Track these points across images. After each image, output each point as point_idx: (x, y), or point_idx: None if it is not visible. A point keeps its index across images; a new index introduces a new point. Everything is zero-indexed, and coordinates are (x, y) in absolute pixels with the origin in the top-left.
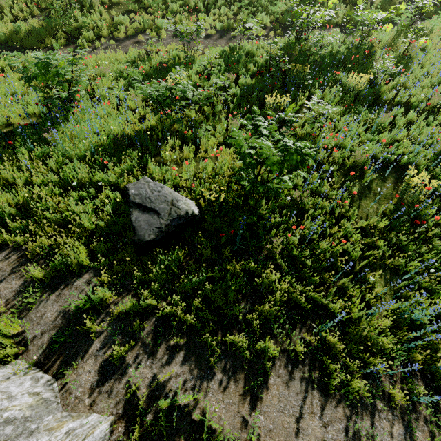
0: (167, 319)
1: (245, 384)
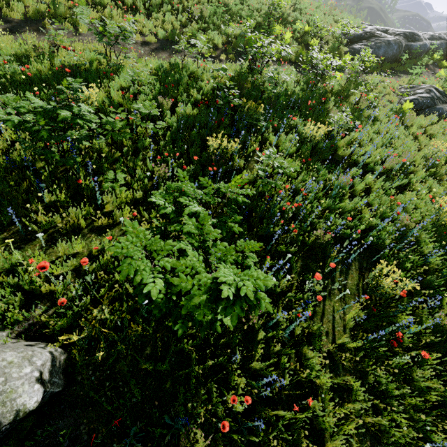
0: None
1: None
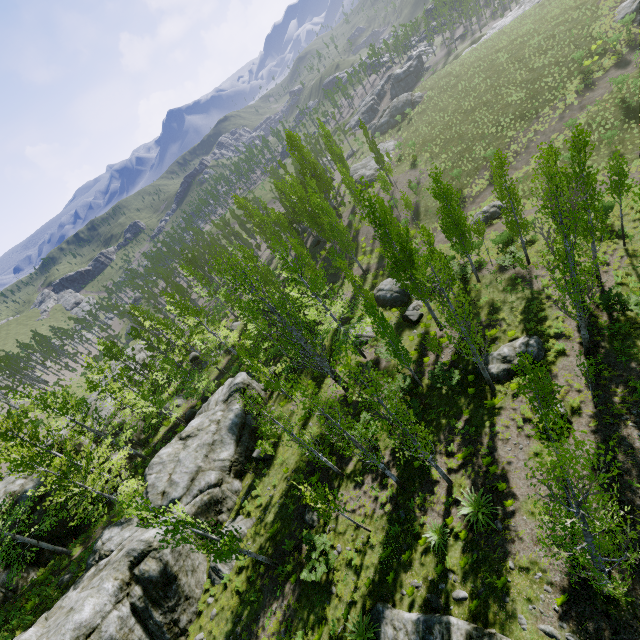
0: None
1: None
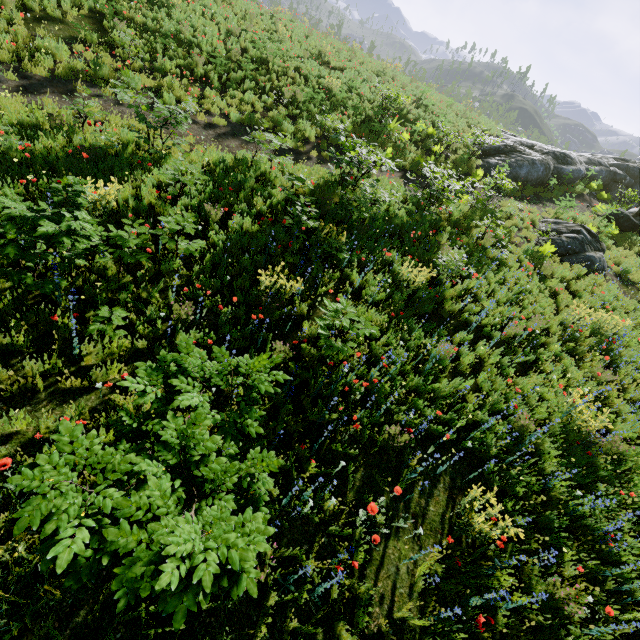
0: None
1: None
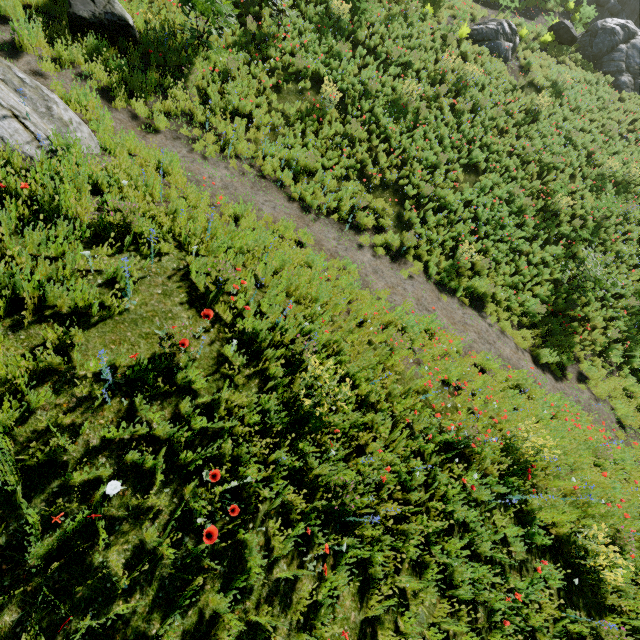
0: (89, 74)
1: (140, 128)
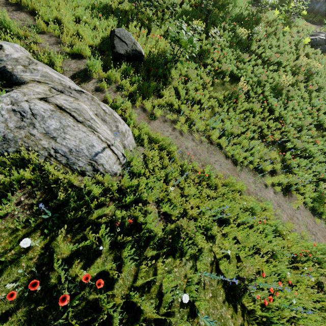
0: (122, 86)
1: (147, 117)
